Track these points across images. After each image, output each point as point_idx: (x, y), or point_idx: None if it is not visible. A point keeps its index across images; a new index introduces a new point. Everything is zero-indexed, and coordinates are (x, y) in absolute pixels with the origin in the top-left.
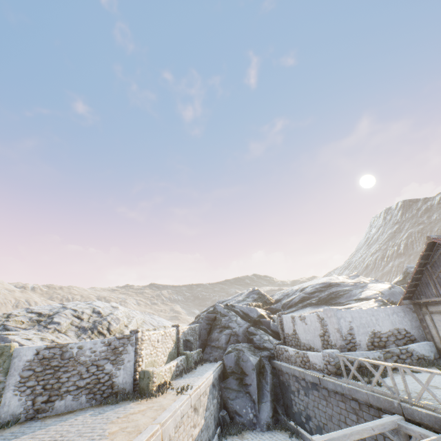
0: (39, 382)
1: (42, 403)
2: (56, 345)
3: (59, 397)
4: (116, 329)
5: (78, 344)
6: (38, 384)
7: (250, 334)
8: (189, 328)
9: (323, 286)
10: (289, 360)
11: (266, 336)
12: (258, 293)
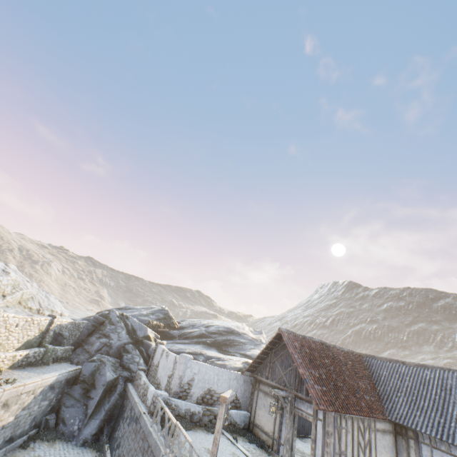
0: None
1: None
2: None
3: None
4: None
5: None
6: None
7: (125, 351)
8: (72, 322)
9: (225, 331)
10: (138, 388)
11: (138, 358)
12: (165, 314)
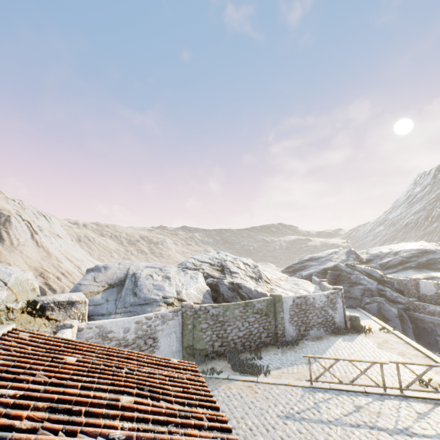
0: (299, 319)
1: (303, 331)
2: (301, 296)
3: (310, 328)
4: (270, 278)
5: (312, 296)
6: (299, 319)
7: (380, 290)
8: None
9: (419, 253)
10: (435, 314)
11: (394, 293)
12: (354, 254)
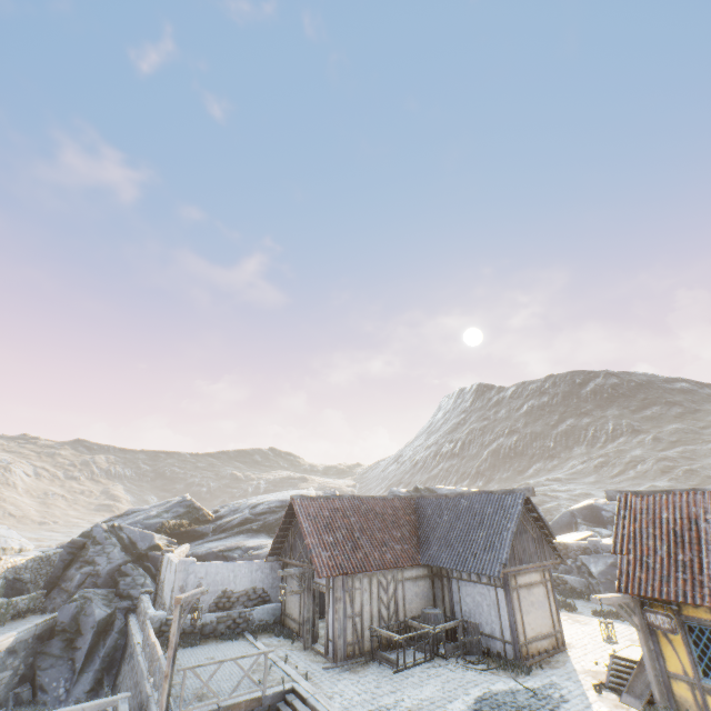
0: None
1: None
2: None
3: None
4: None
5: None
6: None
7: (121, 574)
8: (34, 558)
9: (280, 506)
10: (139, 617)
11: (143, 578)
12: (188, 506)
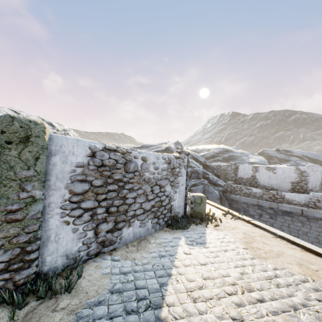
0: (100, 203)
1: (107, 233)
2: (117, 148)
3: (126, 223)
4: None
5: (141, 154)
6: (99, 205)
7: (204, 174)
8: None
9: (224, 151)
10: (250, 195)
11: (215, 177)
12: (181, 145)
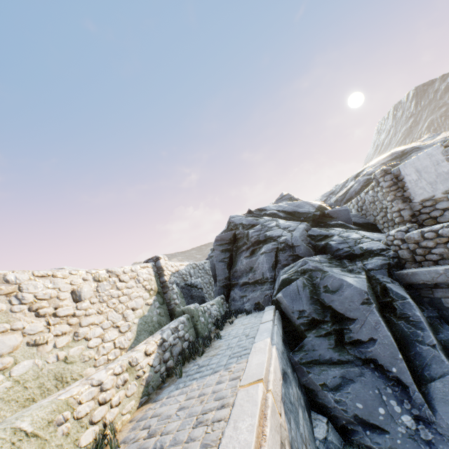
0: None
1: None
2: None
3: None
4: None
5: None
6: None
7: (316, 239)
8: (191, 266)
9: (393, 158)
10: None
11: (352, 234)
12: (289, 199)
